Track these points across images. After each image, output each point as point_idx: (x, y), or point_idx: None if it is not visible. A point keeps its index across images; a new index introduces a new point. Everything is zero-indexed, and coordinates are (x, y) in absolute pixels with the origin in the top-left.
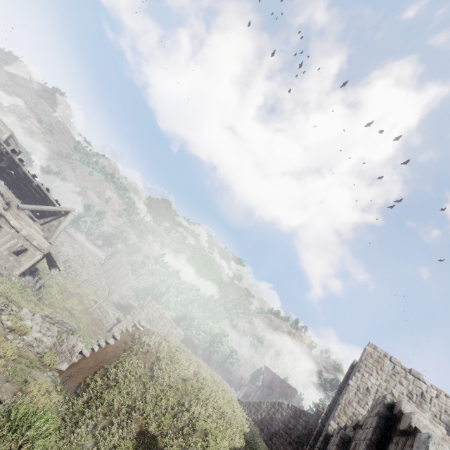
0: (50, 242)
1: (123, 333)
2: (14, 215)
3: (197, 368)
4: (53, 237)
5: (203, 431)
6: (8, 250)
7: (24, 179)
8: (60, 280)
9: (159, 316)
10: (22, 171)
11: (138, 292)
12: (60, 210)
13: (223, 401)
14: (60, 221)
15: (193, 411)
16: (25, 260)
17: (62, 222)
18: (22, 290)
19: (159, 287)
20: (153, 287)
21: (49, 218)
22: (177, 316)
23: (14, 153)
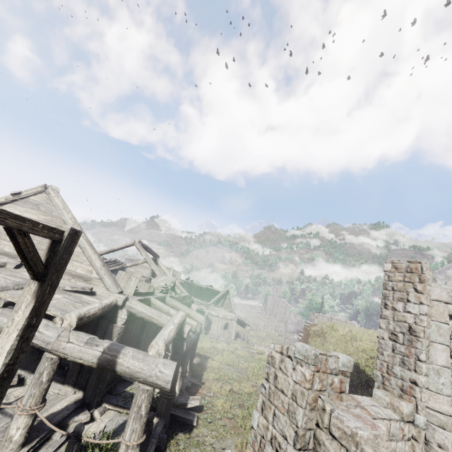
0: (234, 312)
1: (302, 332)
2: (211, 310)
3: (349, 328)
4: (233, 309)
5: (365, 350)
6: (221, 329)
7: (198, 289)
8: (251, 333)
9: (327, 320)
10: (195, 286)
11: (303, 313)
12: (224, 293)
13: (373, 336)
14: (228, 298)
15: (356, 345)
16: (231, 329)
17: (230, 298)
18: (243, 343)
19: (315, 301)
20: (310, 303)
21: (221, 300)
22: (350, 315)
23: (187, 280)
